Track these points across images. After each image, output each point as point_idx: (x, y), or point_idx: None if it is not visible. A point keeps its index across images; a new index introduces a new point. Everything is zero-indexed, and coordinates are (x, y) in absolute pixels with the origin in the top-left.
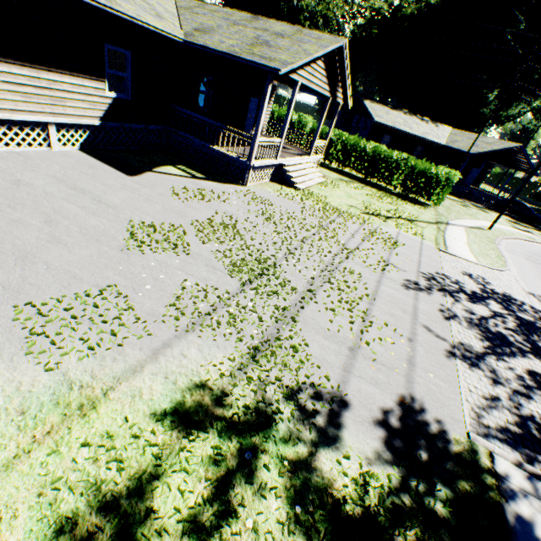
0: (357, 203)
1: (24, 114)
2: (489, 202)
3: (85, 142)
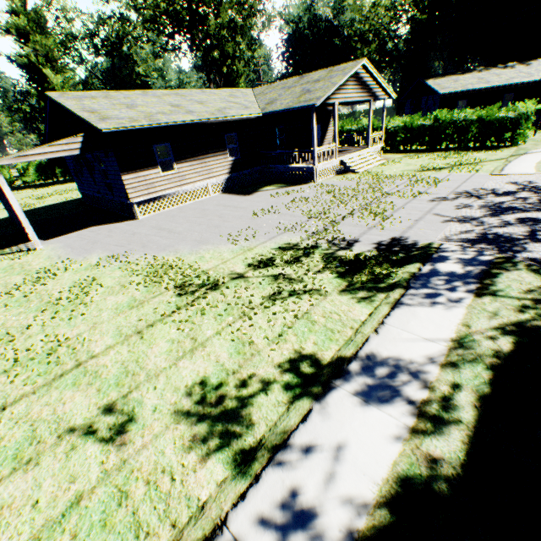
0: (414, 167)
1: (198, 182)
2: None
3: (223, 190)
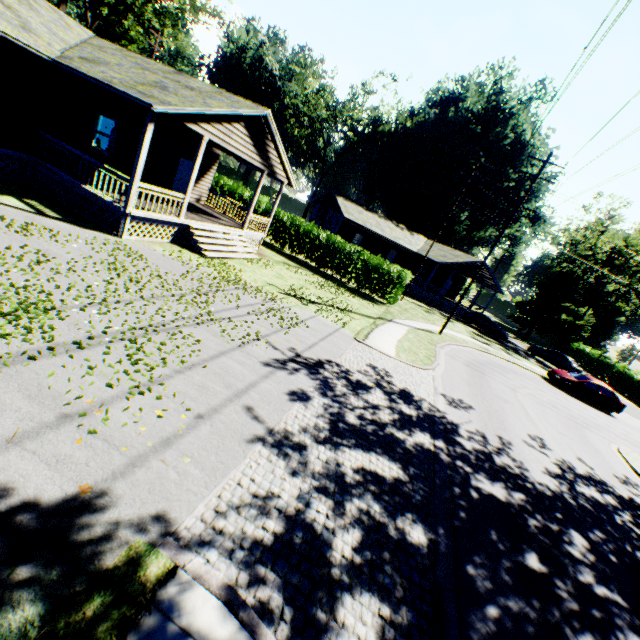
0: (285, 284)
1: None
2: (459, 314)
3: None
